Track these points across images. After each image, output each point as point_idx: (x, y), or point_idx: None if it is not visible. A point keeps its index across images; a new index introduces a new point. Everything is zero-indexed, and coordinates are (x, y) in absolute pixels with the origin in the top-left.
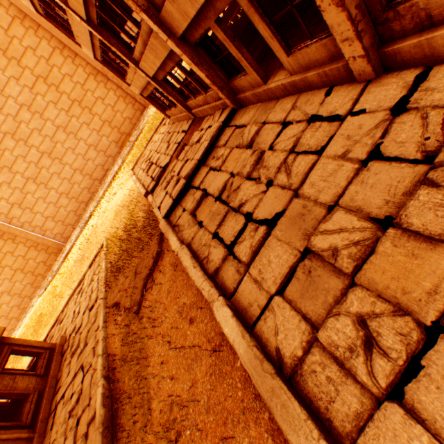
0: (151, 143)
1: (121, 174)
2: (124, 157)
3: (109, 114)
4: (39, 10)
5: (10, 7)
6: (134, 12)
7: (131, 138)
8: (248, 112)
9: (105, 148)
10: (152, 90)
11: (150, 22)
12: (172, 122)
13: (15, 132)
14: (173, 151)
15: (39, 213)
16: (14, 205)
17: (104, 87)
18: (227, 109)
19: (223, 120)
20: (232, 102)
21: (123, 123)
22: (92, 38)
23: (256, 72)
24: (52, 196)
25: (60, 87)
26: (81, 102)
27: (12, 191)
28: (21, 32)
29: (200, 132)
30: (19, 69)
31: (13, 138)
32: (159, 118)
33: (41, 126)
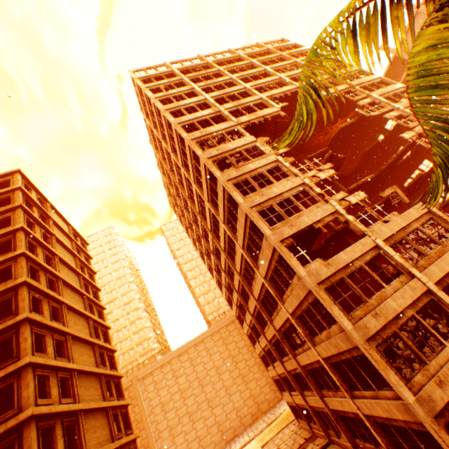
0: (281, 433)
1: (251, 445)
2: (257, 432)
3: (257, 390)
4: (260, 354)
5: (237, 323)
6: (297, 391)
7: (265, 417)
8: (332, 446)
9: (243, 415)
10: (293, 404)
11: (301, 396)
12: (300, 425)
13: (202, 378)
14: (296, 447)
15: (175, 443)
16: (168, 426)
17: (261, 372)
18: (326, 439)
19: (323, 444)
20: (328, 437)
21: (262, 401)
22: (276, 374)
23: (334, 431)
24: (191, 434)
25: (238, 363)
26: (244, 376)
27: (175, 415)
28: (235, 334)
29: (313, 444)
30: (224, 348)
31: (199, 381)
32: (291, 415)
33: (216, 381)
